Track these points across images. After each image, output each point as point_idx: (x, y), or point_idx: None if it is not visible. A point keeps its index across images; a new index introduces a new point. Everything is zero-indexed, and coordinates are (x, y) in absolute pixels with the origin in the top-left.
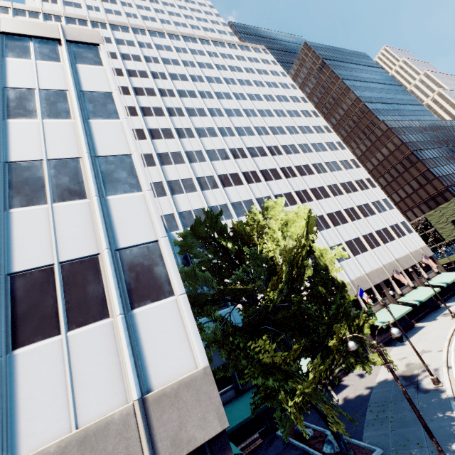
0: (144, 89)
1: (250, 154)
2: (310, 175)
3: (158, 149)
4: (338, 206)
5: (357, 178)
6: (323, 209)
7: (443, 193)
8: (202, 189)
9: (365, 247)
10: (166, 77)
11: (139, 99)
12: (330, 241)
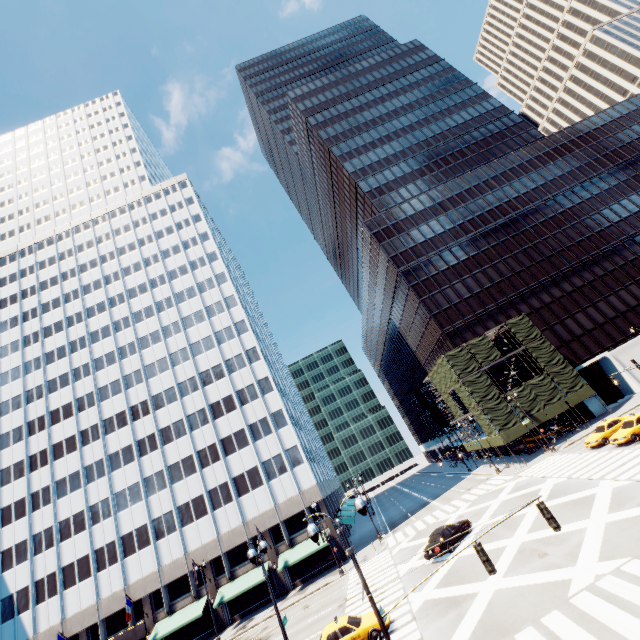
0: (10, 345)
1: (100, 398)
2: (170, 404)
3: (2, 430)
4: (191, 448)
5: (245, 383)
6: (167, 459)
7: (445, 340)
8: (30, 471)
9: (206, 509)
10: (37, 313)
11: (1, 364)
12: (158, 509)
